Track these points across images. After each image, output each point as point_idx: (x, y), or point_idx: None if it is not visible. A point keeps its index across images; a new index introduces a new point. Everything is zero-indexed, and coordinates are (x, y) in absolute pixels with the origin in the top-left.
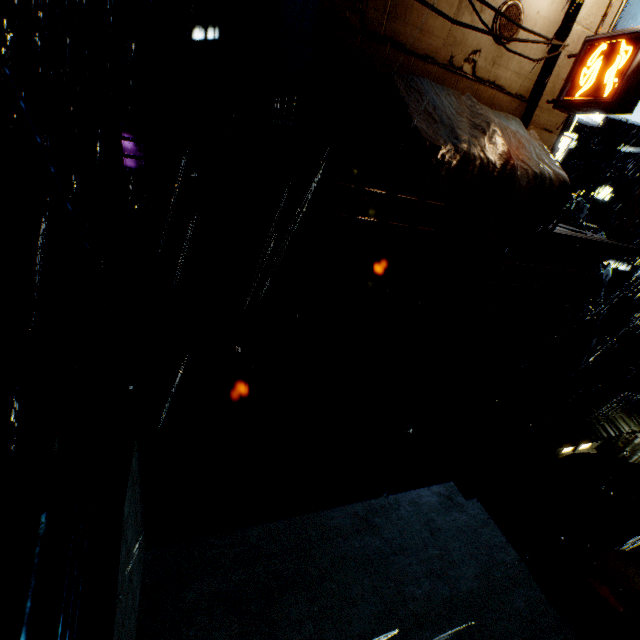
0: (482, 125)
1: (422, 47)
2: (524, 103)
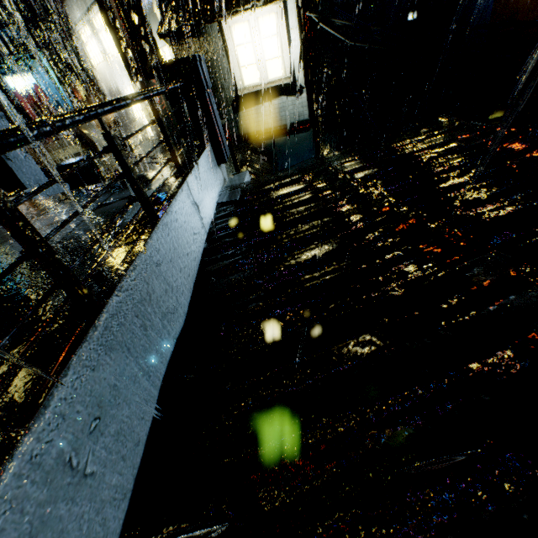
0: None
1: None
2: None
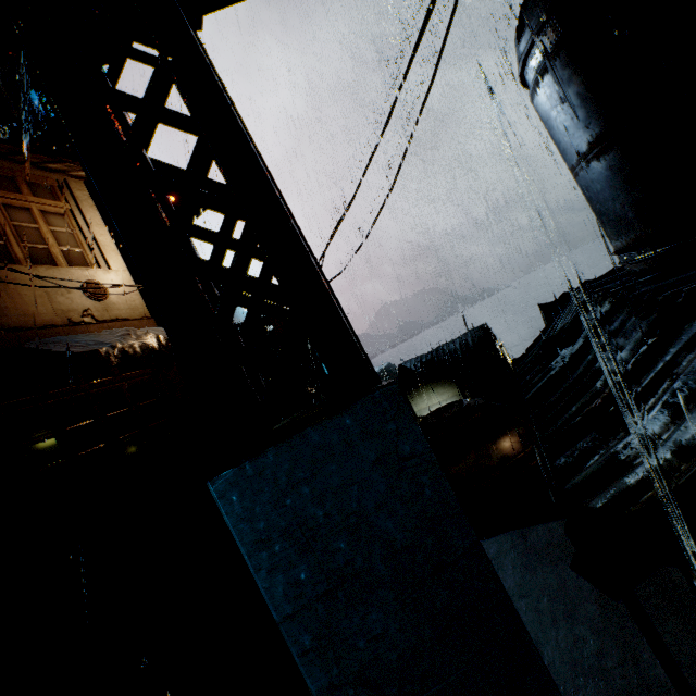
0: (124, 333)
1: (38, 323)
2: (151, 319)
